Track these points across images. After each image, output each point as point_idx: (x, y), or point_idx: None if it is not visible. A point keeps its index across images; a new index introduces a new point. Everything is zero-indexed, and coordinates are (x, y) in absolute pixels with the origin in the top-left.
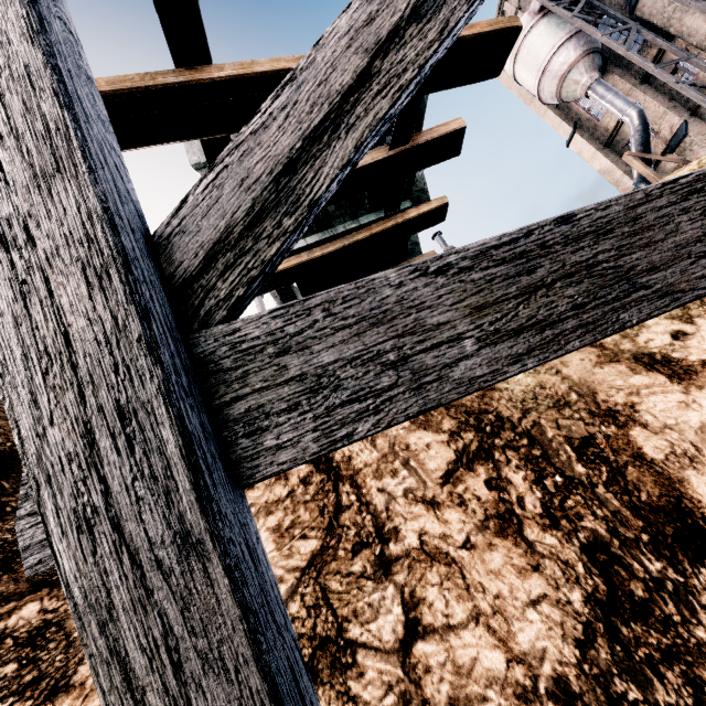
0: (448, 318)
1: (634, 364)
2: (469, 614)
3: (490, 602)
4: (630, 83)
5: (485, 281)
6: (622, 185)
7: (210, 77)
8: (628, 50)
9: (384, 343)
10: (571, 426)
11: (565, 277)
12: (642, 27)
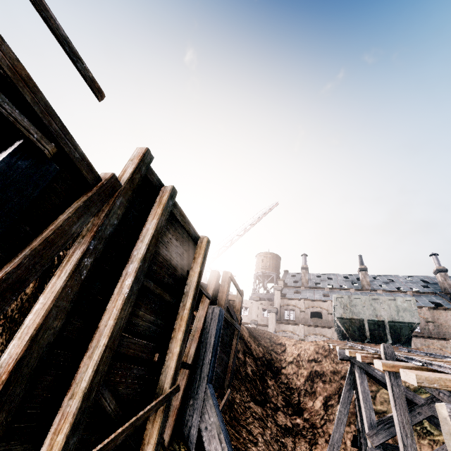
0: (389, 449)
1: None
2: None
3: None
4: None
5: (394, 448)
6: None
7: None
8: None
9: (383, 448)
10: None
11: None
12: None
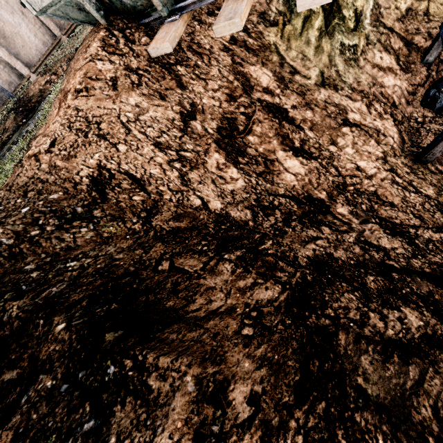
0: None
1: (378, 68)
2: (393, 132)
3: (392, 129)
4: None
5: None
6: None
7: None
8: None
9: None
10: (379, 90)
11: None
12: None
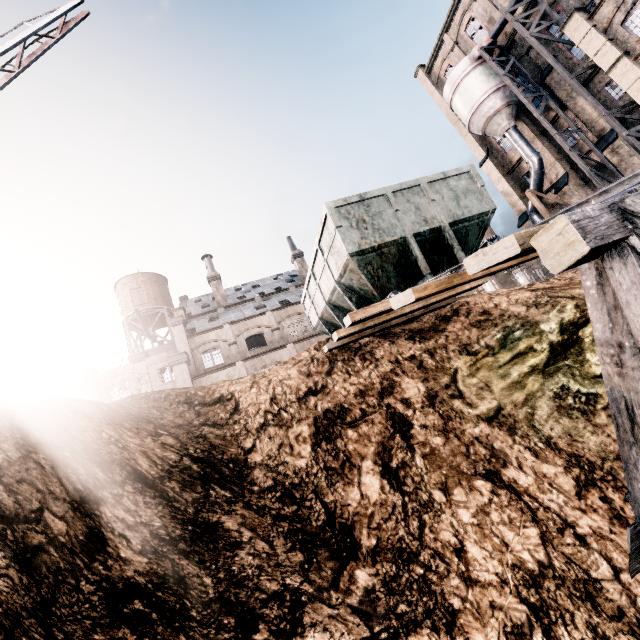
0: None
1: None
2: None
3: None
4: (533, 133)
5: None
6: (517, 207)
7: (474, 278)
8: (541, 115)
9: None
10: None
11: None
12: (549, 96)
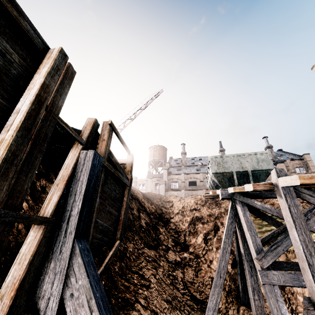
0: None
1: None
2: None
3: None
4: None
5: None
6: None
7: None
8: None
9: None
10: None
11: (272, 265)
12: None
